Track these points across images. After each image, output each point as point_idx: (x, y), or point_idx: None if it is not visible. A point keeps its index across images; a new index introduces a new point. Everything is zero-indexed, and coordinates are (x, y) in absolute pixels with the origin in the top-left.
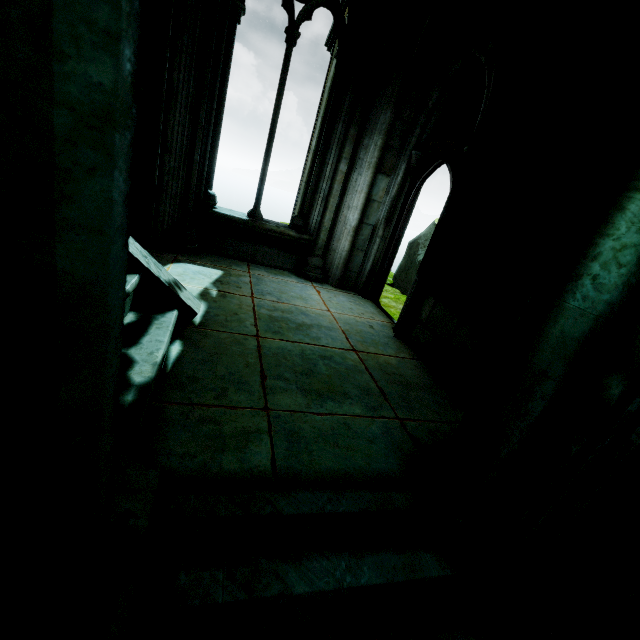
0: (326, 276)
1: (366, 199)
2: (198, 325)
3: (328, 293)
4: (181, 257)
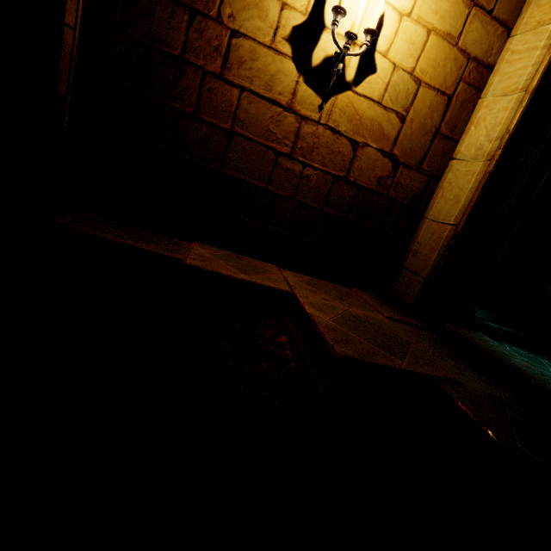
0: None
1: None
2: None
3: None
4: None
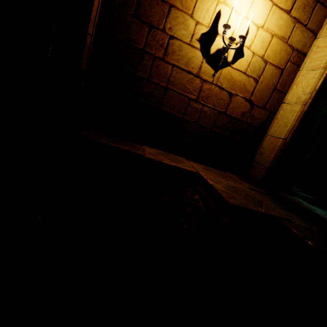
0: None
1: None
2: None
3: None
4: None
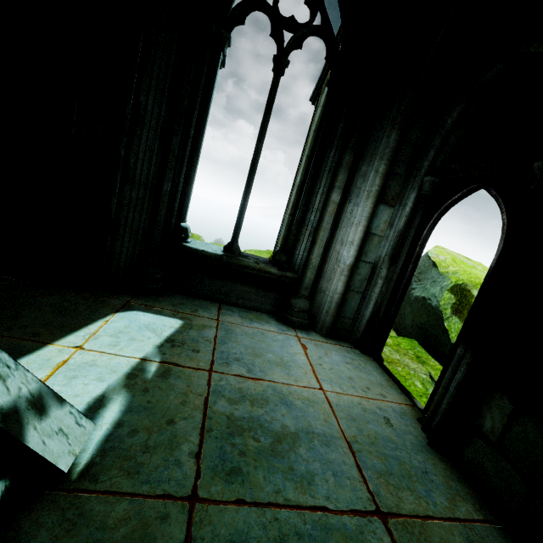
0: (313, 321)
1: (364, 233)
2: (77, 477)
3: (317, 348)
4: (135, 301)
